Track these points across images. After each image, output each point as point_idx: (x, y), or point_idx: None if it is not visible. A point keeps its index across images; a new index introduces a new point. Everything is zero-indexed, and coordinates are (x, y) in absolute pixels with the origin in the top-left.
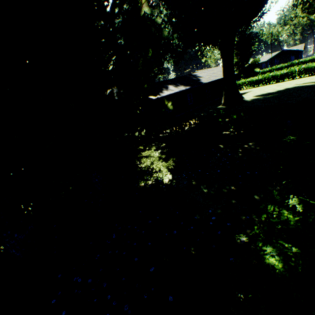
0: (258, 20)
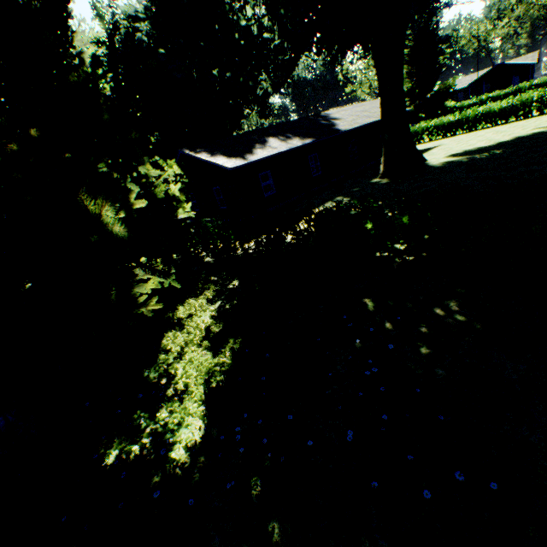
0: None
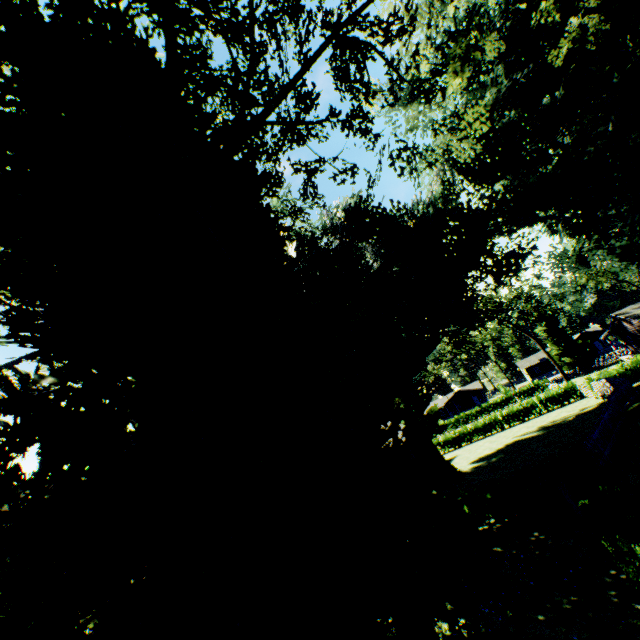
0: (424, 370)
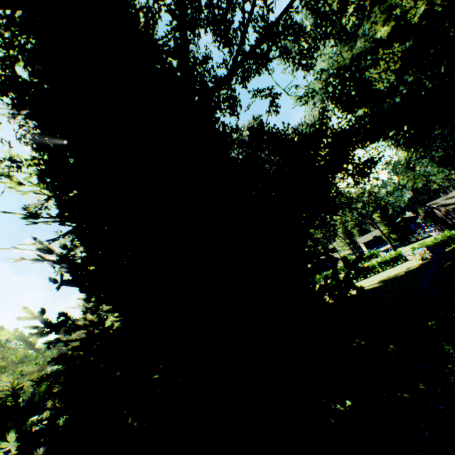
0: None
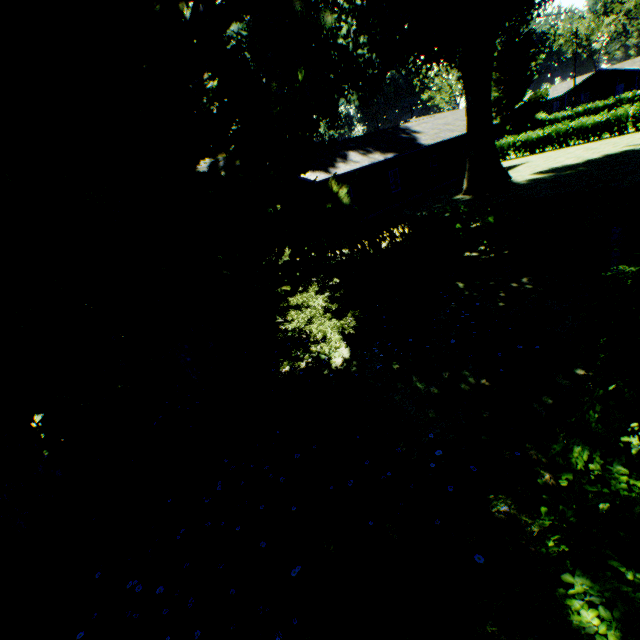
0: (548, 1)
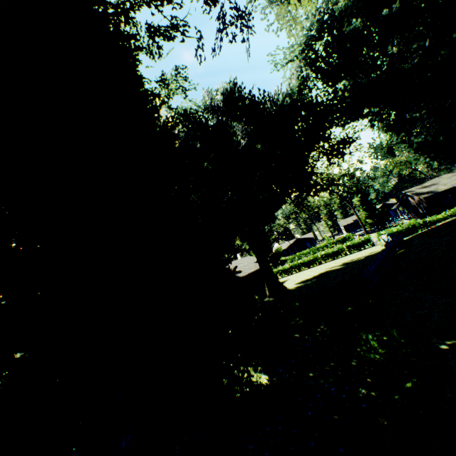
0: (273, 223)
